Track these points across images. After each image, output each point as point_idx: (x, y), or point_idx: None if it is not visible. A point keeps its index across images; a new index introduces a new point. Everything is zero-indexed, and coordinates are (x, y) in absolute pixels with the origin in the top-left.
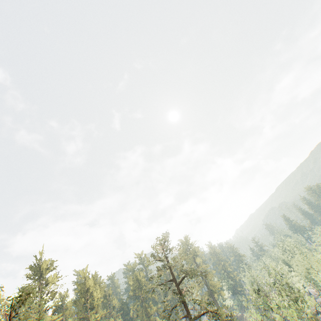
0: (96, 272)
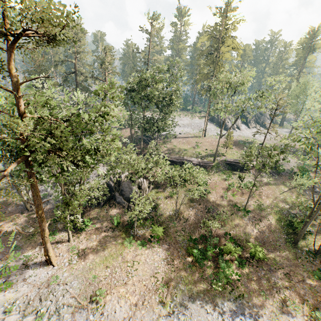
0: None
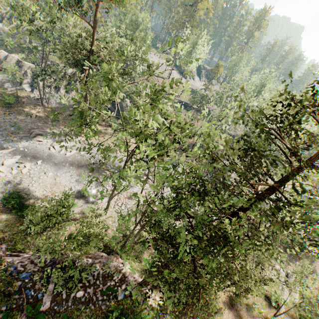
0: None
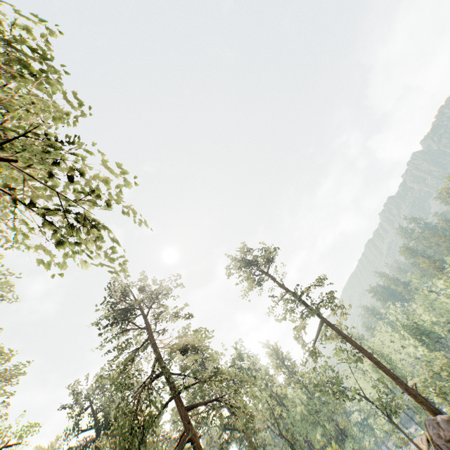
0: None
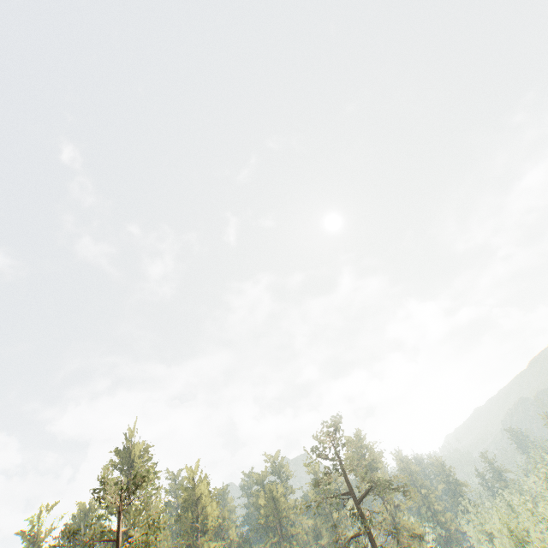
0: (206, 475)
